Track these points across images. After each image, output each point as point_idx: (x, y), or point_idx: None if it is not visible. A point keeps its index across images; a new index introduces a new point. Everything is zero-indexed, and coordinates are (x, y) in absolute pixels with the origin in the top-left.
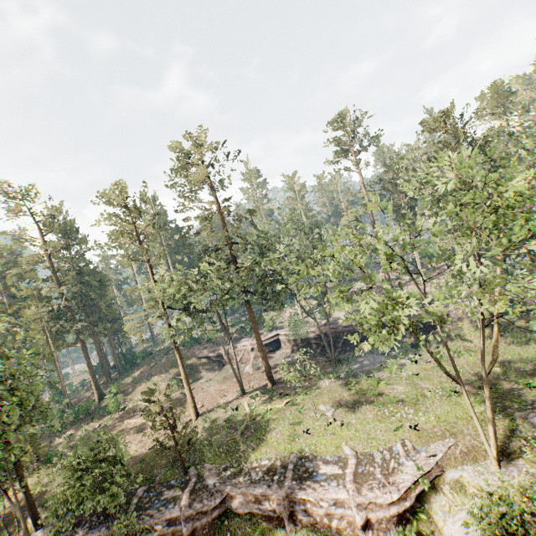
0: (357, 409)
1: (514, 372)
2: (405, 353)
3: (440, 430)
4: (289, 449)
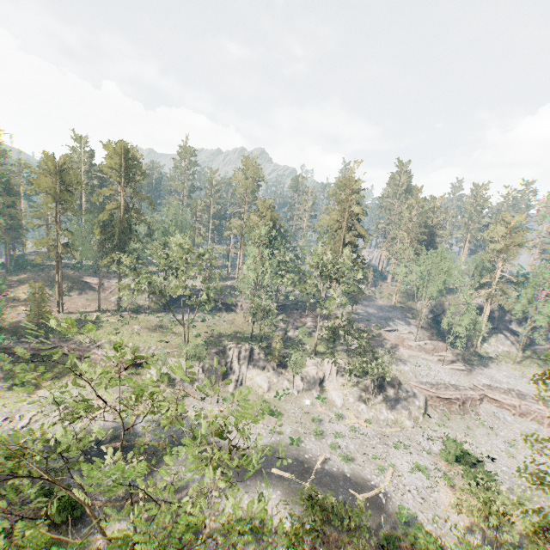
0: (151, 331)
1: (234, 336)
2: (205, 316)
3: (177, 346)
4: (104, 338)
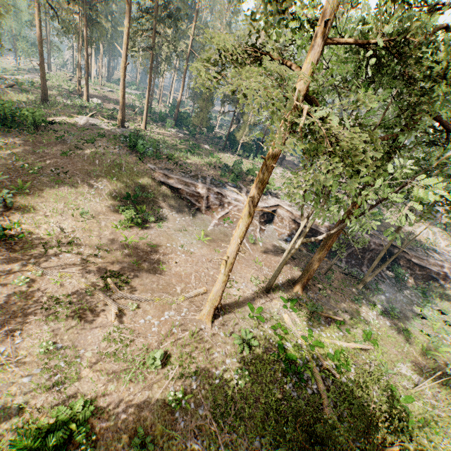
0: None
1: None
2: (427, 303)
3: None
4: None
